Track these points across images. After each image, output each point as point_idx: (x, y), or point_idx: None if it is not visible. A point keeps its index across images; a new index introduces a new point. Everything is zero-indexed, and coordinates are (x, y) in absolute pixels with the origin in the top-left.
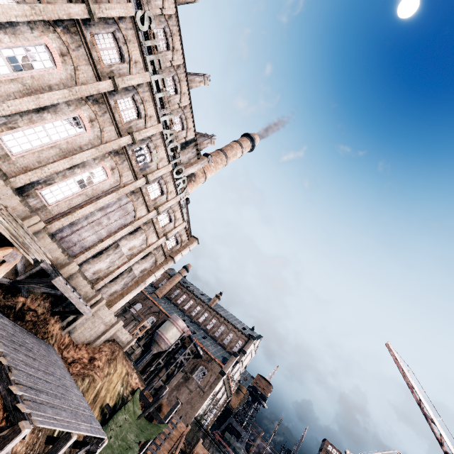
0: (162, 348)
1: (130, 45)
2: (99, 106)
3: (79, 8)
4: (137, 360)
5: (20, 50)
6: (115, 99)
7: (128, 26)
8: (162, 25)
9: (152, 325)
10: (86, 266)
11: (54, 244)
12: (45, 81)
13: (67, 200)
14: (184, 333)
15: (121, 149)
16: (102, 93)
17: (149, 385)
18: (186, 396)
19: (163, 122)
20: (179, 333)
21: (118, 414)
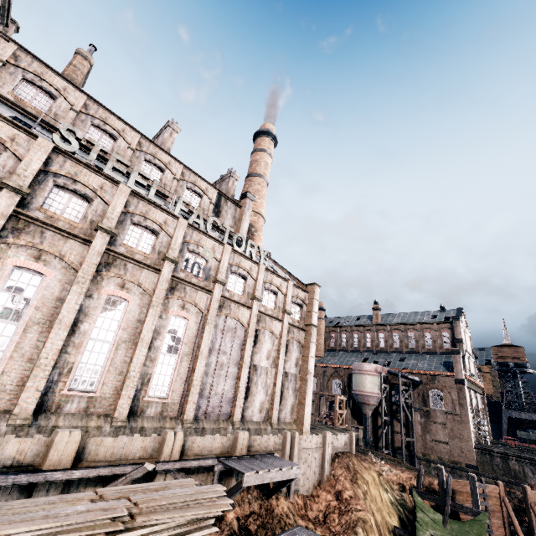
0: (373, 405)
1: (80, 177)
2: (115, 266)
3: (3, 199)
4: None
5: (1, 296)
6: (121, 243)
7: (59, 163)
8: (87, 123)
9: (342, 389)
10: (247, 413)
11: (207, 436)
12: (50, 300)
13: (176, 377)
14: (382, 374)
15: (172, 281)
16: (105, 252)
17: (418, 478)
18: (443, 432)
19: (179, 211)
20: (376, 377)
21: (419, 535)
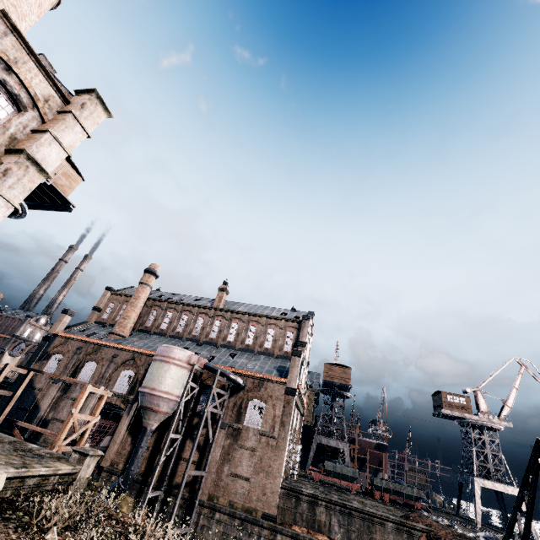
0: (164, 413)
1: None
2: None
3: None
4: (130, 455)
5: None
6: None
7: None
8: None
9: (130, 385)
10: None
11: None
12: None
13: None
14: (195, 367)
15: None
16: None
17: None
18: (249, 462)
19: None
20: (185, 370)
21: None
